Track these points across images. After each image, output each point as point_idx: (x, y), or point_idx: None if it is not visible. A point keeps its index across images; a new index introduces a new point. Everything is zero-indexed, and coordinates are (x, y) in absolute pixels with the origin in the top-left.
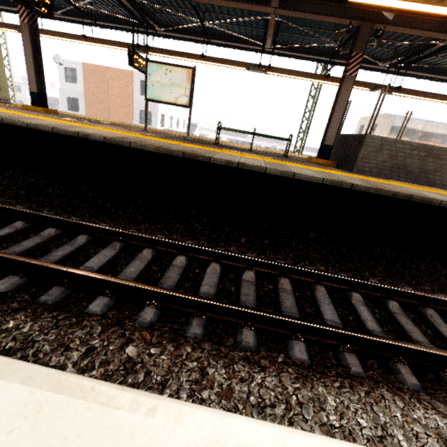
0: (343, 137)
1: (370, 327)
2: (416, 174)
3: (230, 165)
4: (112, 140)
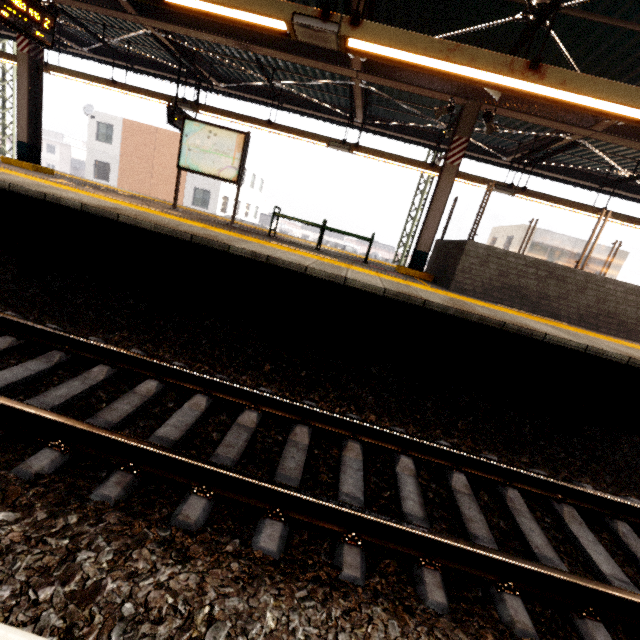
0: (445, 244)
1: (408, 510)
2: (535, 301)
3: (256, 259)
4: (93, 209)
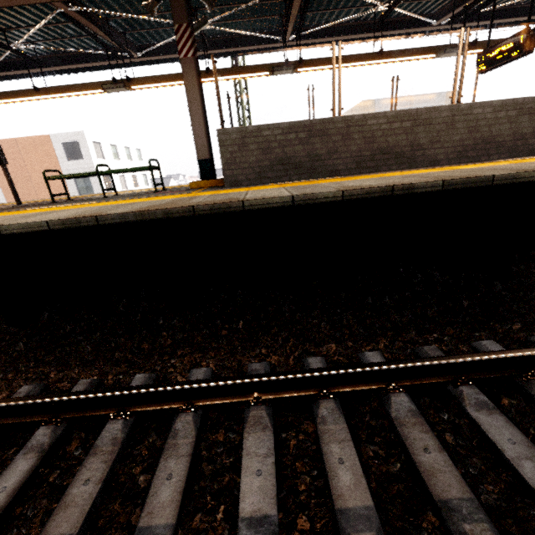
0: None
1: None
2: (309, 166)
3: None
4: None
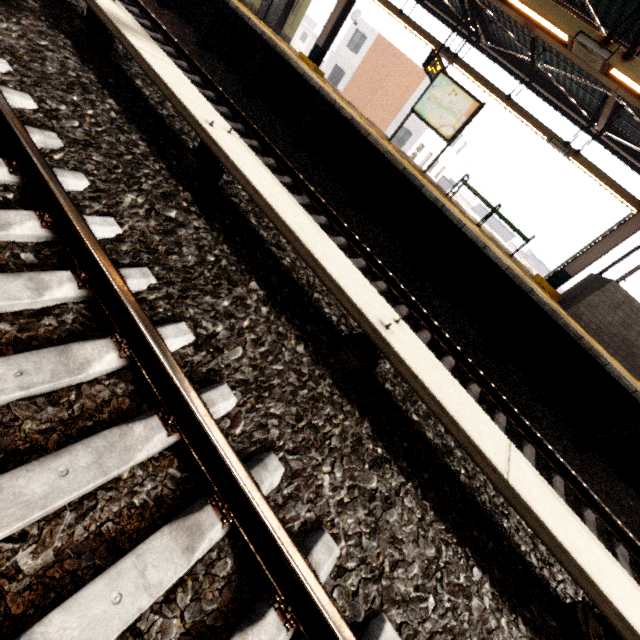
0: (594, 278)
1: None
2: (639, 363)
3: (435, 204)
4: (357, 124)
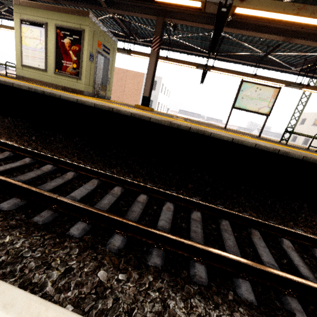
0: None
1: None
2: None
3: None
4: (311, 159)
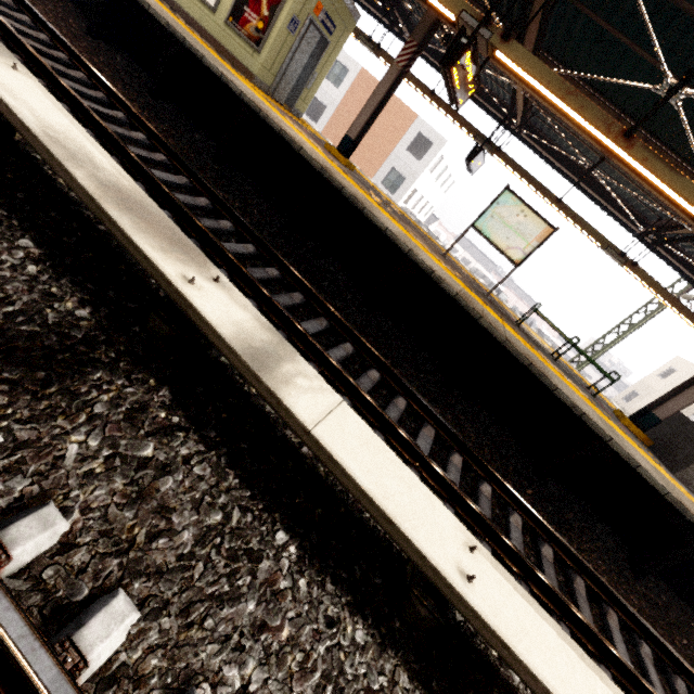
0: (681, 419)
1: None
2: None
3: (572, 409)
4: (464, 302)
